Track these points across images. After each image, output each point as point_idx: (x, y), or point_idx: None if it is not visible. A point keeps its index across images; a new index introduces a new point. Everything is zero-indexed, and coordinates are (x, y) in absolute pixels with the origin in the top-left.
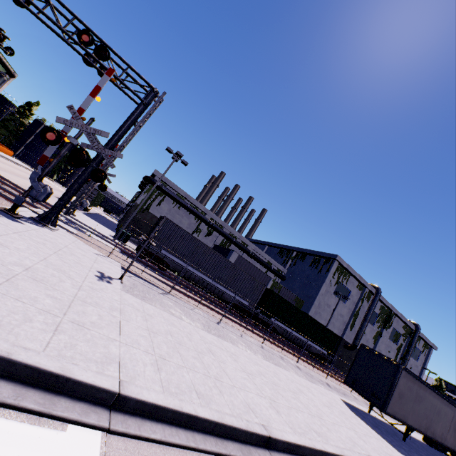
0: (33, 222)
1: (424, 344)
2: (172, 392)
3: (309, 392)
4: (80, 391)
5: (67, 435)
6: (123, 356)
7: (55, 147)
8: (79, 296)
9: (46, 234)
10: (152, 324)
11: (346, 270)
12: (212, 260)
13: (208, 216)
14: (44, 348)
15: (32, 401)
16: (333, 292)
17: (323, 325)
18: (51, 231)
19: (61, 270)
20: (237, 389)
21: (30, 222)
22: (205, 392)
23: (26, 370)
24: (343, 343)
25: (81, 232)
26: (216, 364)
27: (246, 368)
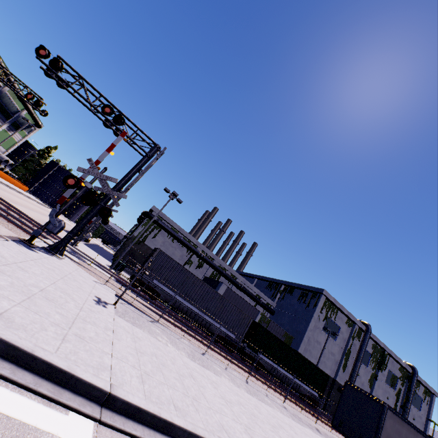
0: (44, 251)
1: (424, 390)
2: (153, 401)
3: (291, 429)
4: (80, 387)
5: (69, 418)
6: (114, 366)
7: (73, 189)
8: (80, 315)
9: (55, 262)
10: (140, 345)
11: (334, 305)
12: (201, 291)
13: (199, 249)
14: (56, 350)
15: (46, 389)
16: (322, 328)
17: (311, 363)
18: (59, 260)
19: (67, 293)
20: (213, 411)
21: (43, 251)
22: (182, 407)
23: (43, 365)
24: (337, 385)
25: (82, 261)
26: (196, 387)
27: (226, 396)
